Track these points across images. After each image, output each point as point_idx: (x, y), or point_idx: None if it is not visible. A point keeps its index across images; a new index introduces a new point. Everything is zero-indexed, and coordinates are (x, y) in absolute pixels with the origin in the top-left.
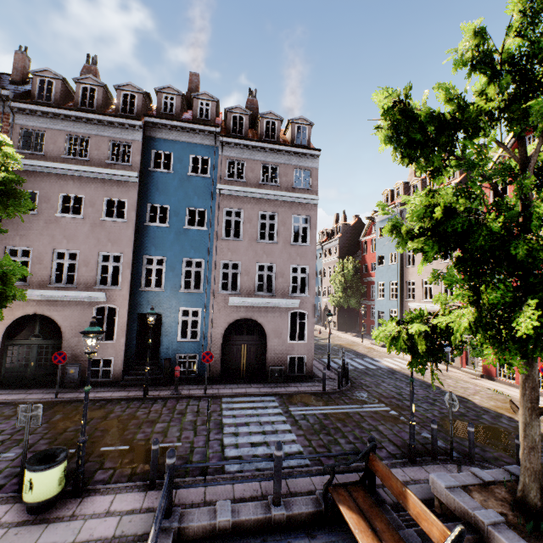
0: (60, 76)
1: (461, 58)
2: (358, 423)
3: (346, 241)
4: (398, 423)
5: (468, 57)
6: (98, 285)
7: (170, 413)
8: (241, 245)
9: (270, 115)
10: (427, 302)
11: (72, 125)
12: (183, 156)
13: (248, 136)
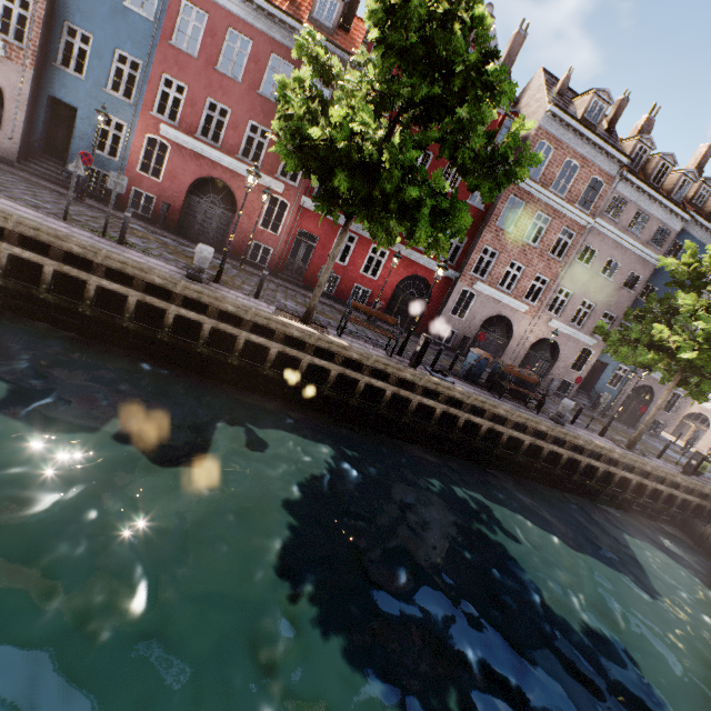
0: (654, 148)
1: None
2: None
3: None
4: None
5: None
6: (591, 332)
7: None
8: None
9: None
10: None
11: (645, 203)
12: None
13: None
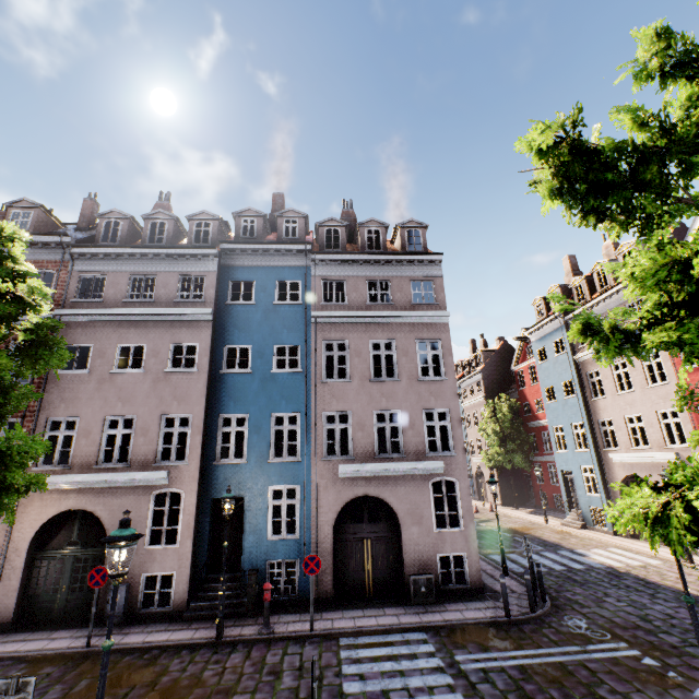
0: (128, 215)
1: (644, 67)
2: (590, 689)
3: (492, 373)
4: (669, 688)
5: (653, 68)
6: (159, 461)
7: (255, 672)
8: (349, 388)
9: (371, 223)
10: (641, 450)
11: (137, 264)
12: (267, 283)
13: (346, 250)
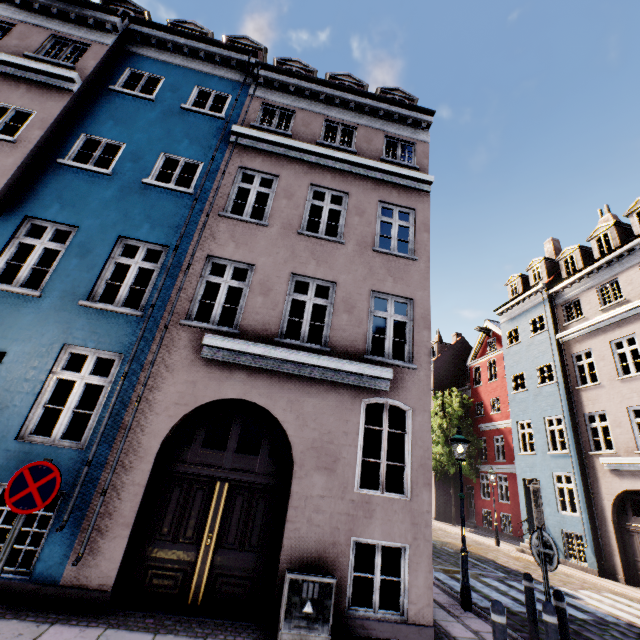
0: None
1: None
2: None
3: (445, 367)
4: None
5: None
6: None
7: None
8: (261, 234)
9: (346, 78)
10: None
11: None
12: (182, 85)
13: None
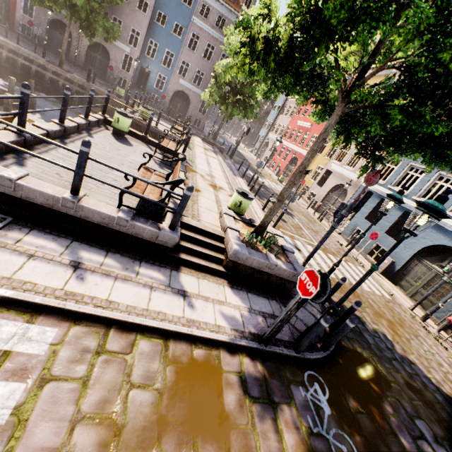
0: None
1: None
2: None
3: None
4: None
5: None
6: (128, 43)
7: None
8: (193, 56)
9: None
10: (274, 135)
11: None
12: None
13: None
